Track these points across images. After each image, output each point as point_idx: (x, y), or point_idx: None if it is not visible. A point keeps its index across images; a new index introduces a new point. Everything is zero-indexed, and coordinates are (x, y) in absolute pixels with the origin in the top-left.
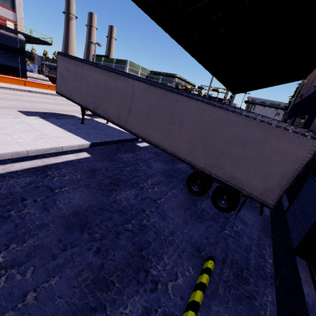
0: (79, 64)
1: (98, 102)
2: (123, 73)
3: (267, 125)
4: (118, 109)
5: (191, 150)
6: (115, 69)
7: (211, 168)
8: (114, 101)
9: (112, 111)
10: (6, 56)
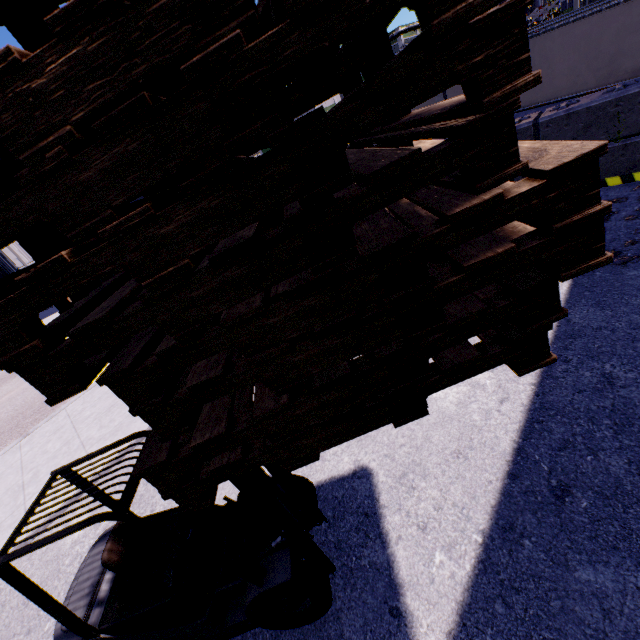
0: None
1: None
2: None
3: None
4: None
5: (573, 81)
6: None
7: (606, 80)
8: None
9: None
10: None
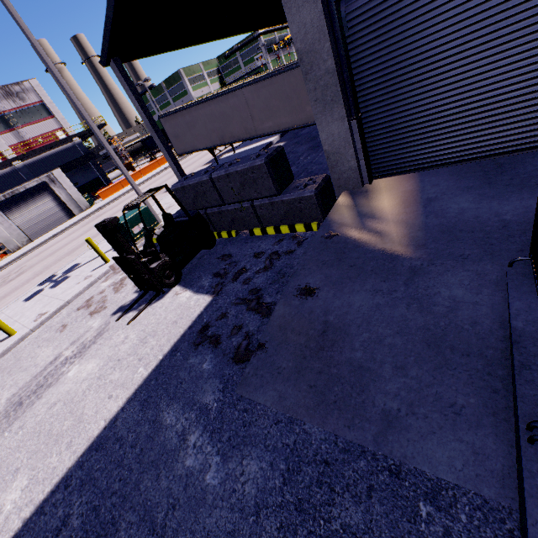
0: (186, 113)
1: (222, 133)
2: (228, 91)
3: None
4: (243, 125)
5: None
6: (219, 92)
7: None
8: (235, 120)
9: (238, 131)
10: (81, 173)
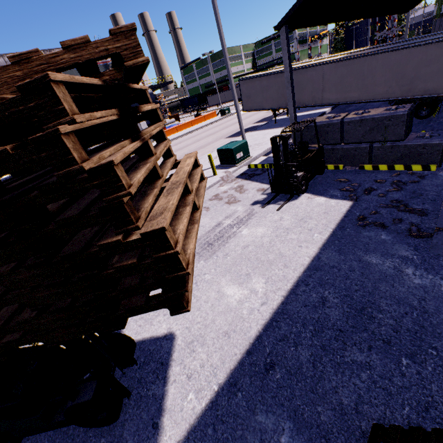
0: (264, 79)
1: None
2: (309, 65)
3: (442, 42)
4: (312, 94)
5: (387, 90)
6: (301, 66)
7: (407, 93)
8: (306, 89)
9: (306, 98)
10: None
